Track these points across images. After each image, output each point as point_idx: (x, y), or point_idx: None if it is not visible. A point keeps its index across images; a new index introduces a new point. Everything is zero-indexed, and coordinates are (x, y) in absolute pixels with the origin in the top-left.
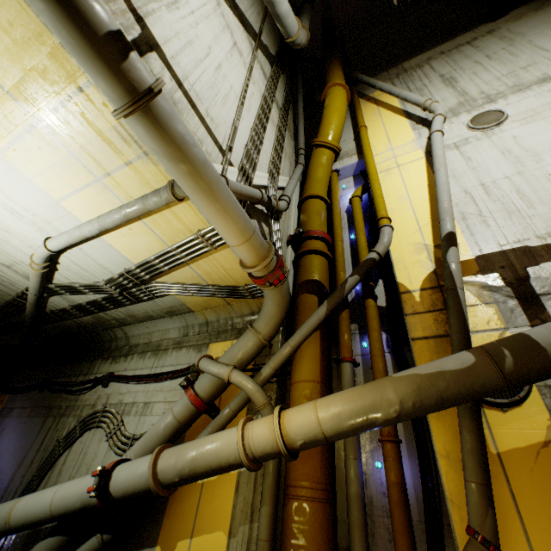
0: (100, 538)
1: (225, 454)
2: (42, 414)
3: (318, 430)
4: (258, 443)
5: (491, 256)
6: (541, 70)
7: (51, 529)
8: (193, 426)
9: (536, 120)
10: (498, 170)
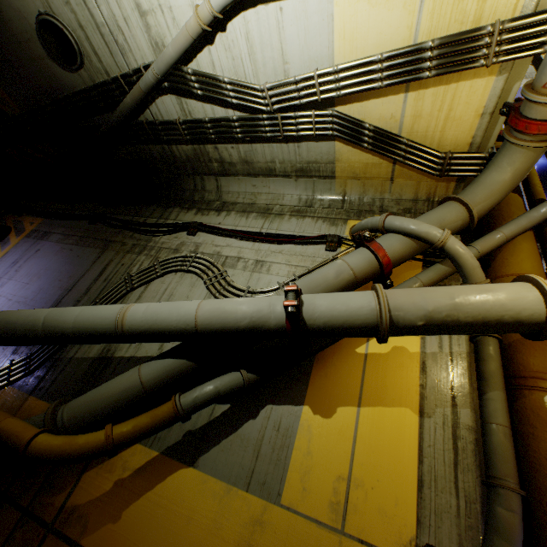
0: (246, 375)
1: (514, 306)
2: (96, 245)
3: None
4: None
5: None
6: None
7: (166, 351)
8: None
9: None
10: None
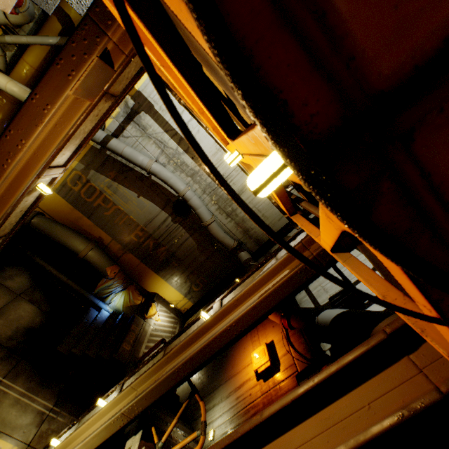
0: None
1: None
2: None
3: (5, 90)
4: None
5: (142, 96)
6: None
7: None
8: None
9: None
10: None
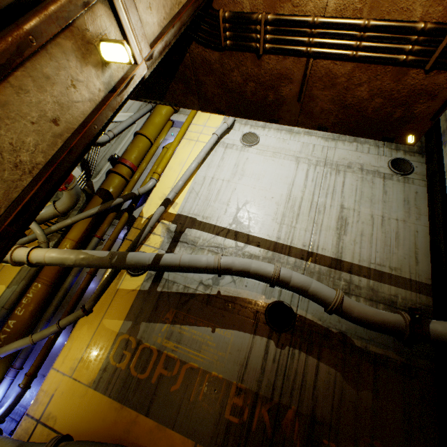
0: None
1: None
2: None
3: (43, 260)
4: (18, 257)
5: (182, 216)
6: None
7: None
8: None
9: (263, 154)
10: (224, 174)
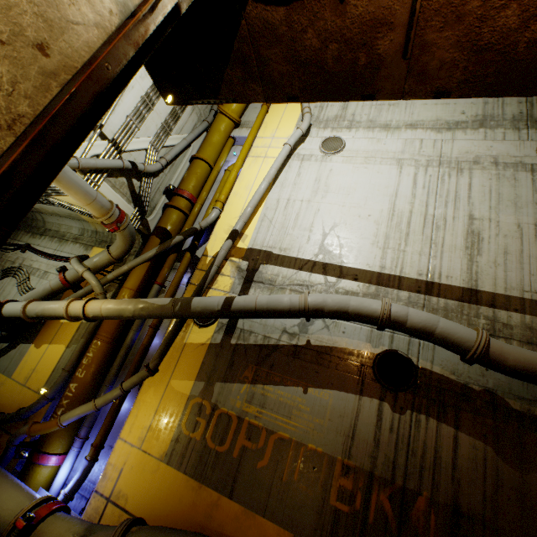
0: (0, 333)
1: (58, 311)
2: None
3: (100, 312)
4: (74, 311)
5: (254, 250)
6: (394, 115)
7: None
8: (68, 293)
9: (351, 162)
10: (303, 193)
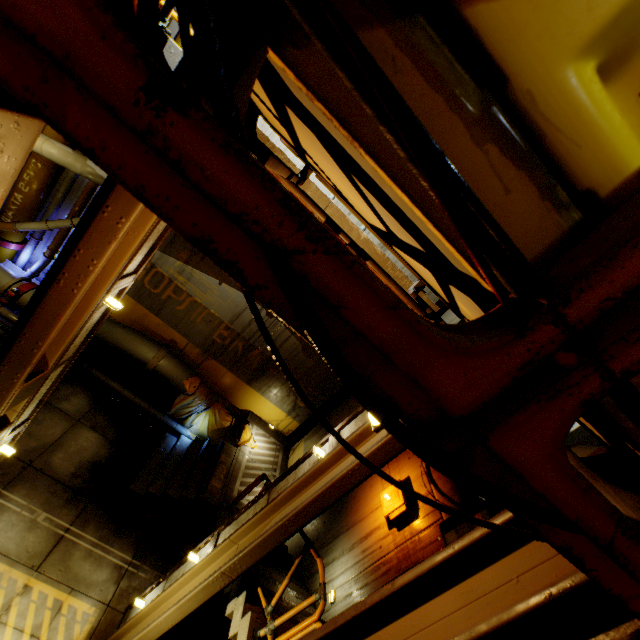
0: None
1: None
2: None
3: (41, 153)
4: None
5: None
6: None
7: None
8: None
9: None
10: None
